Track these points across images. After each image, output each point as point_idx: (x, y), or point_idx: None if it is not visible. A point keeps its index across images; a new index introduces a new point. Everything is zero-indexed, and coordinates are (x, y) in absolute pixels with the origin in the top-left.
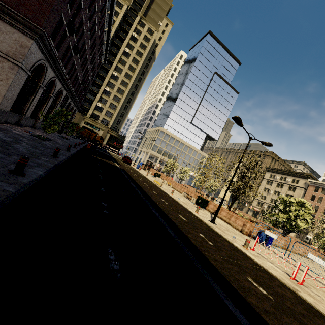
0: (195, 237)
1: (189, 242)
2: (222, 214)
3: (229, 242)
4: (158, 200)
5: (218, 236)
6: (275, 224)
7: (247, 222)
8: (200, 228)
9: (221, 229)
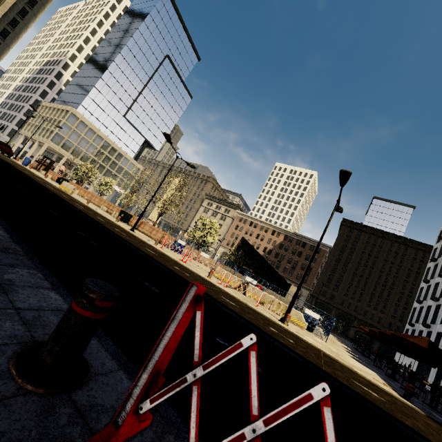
0: (112, 228)
1: (106, 227)
2: (145, 228)
3: (142, 240)
4: (72, 202)
5: (133, 236)
6: (193, 241)
7: (165, 234)
8: (117, 228)
9: (139, 235)
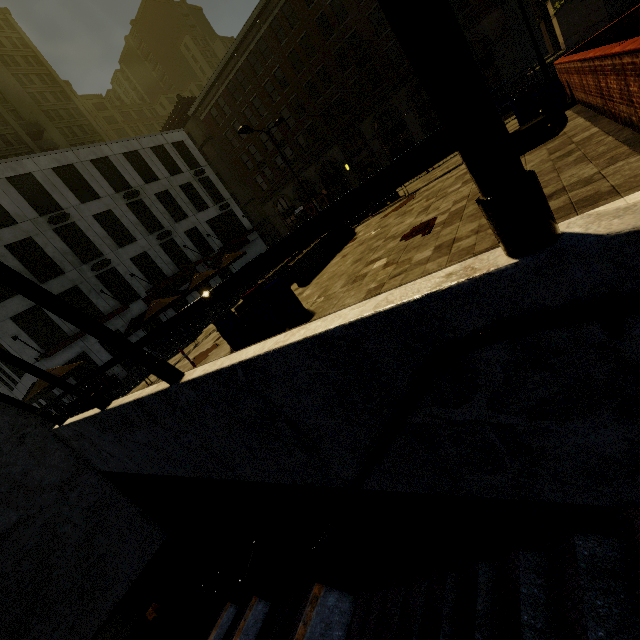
0: None
1: None
2: None
3: None
4: None
5: None
6: None
7: None
8: None
9: None
